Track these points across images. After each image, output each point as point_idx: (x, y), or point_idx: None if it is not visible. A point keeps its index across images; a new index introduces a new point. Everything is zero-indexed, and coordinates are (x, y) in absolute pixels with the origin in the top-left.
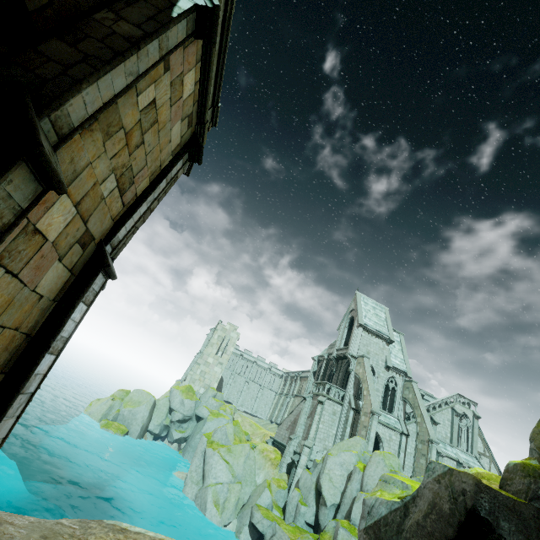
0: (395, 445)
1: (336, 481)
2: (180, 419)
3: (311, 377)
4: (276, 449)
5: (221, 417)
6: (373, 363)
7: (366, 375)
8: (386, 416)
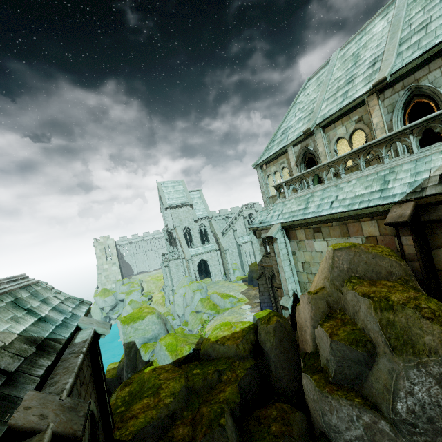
0: (215, 258)
1: (180, 304)
2: (111, 309)
3: (166, 243)
4: (163, 294)
5: (132, 292)
6: (186, 224)
7: (180, 239)
8: (206, 247)
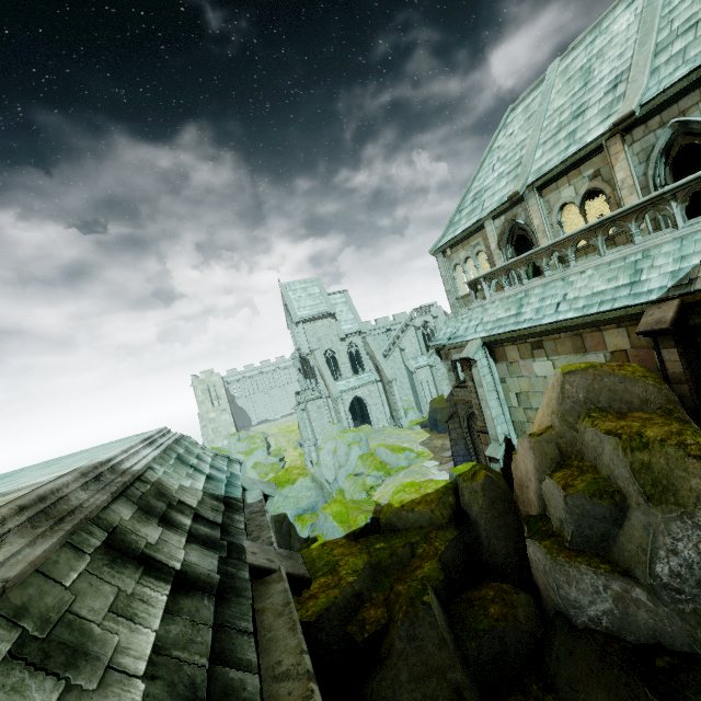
0: (376, 394)
1: (330, 465)
2: None
3: (299, 375)
4: (301, 452)
5: (255, 451)
6: (328, 345)
7: (321, 369)
8: (360, 378)
